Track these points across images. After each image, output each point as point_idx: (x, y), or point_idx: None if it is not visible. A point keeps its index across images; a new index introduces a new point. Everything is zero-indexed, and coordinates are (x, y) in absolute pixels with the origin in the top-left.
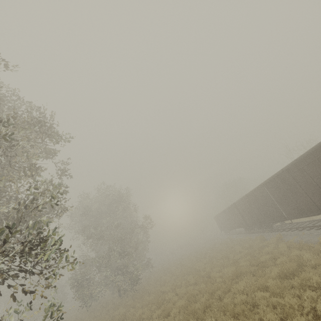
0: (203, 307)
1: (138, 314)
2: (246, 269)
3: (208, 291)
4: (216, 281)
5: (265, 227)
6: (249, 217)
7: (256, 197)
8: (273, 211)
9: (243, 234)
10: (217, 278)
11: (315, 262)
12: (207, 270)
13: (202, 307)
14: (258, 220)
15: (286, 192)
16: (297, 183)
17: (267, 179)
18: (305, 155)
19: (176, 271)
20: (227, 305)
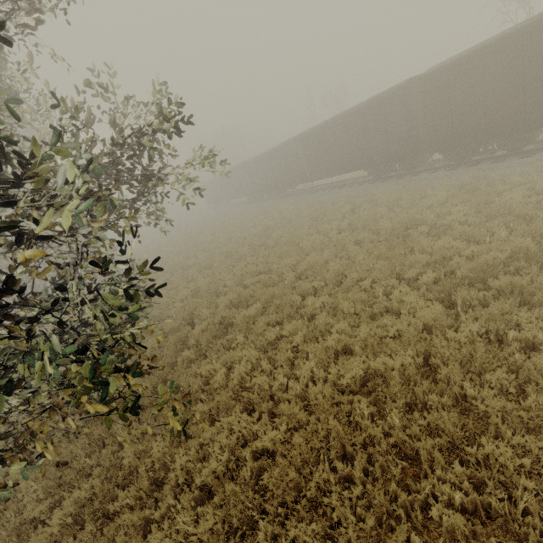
0: (252, 250)
1: (160, 281)
2: (275, 225)
3: (244, 245)
4: (247, 238)
5: (278, 193)
6: (262, 182)
7: (282, 155)
8: (298, 173)
9: (244, 205)
10: (248, 236)
11: (335, 208)
12: (222, 237)
13: (251, 250)
14: (274, 185)
15: (320, 151)
16: (334, 142)
17: (305, 133)
18: (355, 110)
19: (168, 249)
20: (276, 243)
